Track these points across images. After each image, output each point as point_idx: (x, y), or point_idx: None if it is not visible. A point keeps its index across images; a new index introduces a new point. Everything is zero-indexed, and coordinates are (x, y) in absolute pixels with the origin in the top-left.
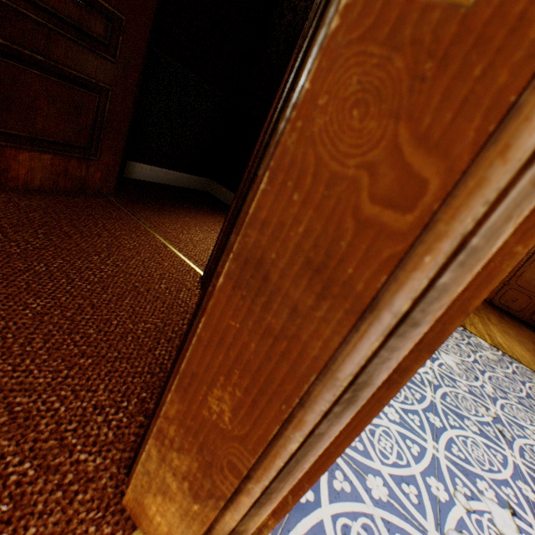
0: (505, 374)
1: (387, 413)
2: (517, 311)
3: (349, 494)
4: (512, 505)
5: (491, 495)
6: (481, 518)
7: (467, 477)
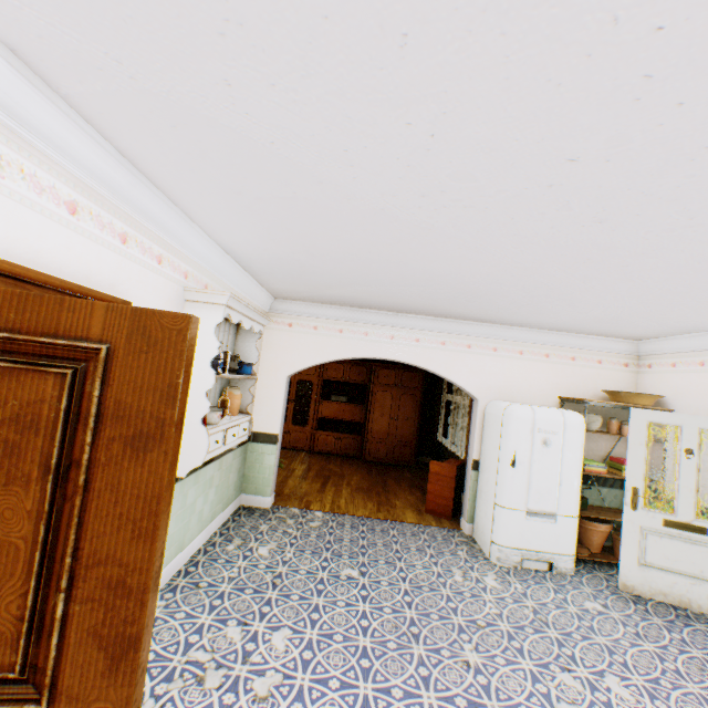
0: (319, 534)
1: (177, 616)
2: (385, 457)
3: None
4: (248, 620)
5: (236, 622)
6: (218, 637)
7: (223, 622)
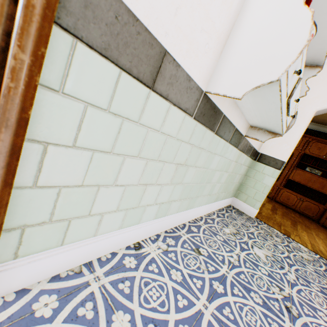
0: (315, 270)
1: (172, 274)
2: None
3: (88, 320)
4: None
5: None
6: None
7: None
